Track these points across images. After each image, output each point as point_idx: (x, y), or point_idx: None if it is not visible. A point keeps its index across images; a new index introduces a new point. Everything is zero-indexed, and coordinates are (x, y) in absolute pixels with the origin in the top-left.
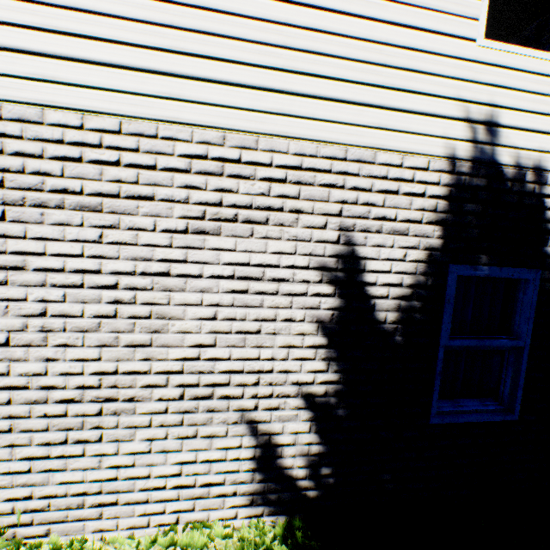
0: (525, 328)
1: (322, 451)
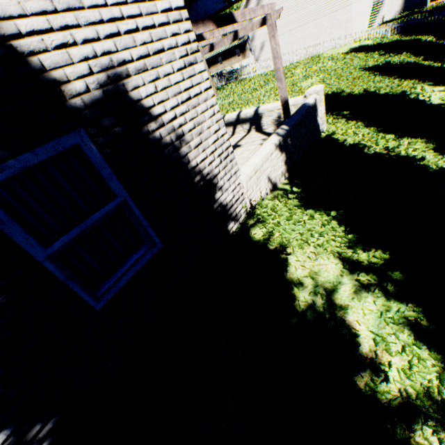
0: (114, 186)
1: (12, 430)
